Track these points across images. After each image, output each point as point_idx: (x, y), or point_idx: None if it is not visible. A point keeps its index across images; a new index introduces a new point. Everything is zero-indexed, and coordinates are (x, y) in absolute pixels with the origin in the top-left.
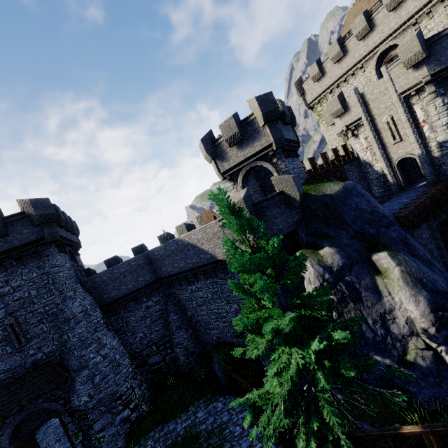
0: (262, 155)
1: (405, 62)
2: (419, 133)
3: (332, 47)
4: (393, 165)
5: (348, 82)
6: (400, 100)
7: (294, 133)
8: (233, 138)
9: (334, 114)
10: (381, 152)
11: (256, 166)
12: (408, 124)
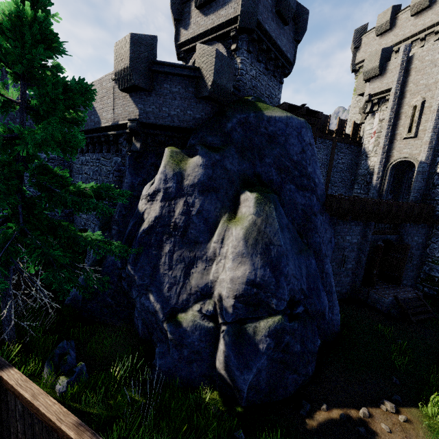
0: (222, 33)
1: None
2: None
3: None
4: (388, 165)
5: (411, 50)
6: None
7: (293, 49)
8: None
9: (366, 73)
10: (386, 142)
11: None
12: (435, 115)
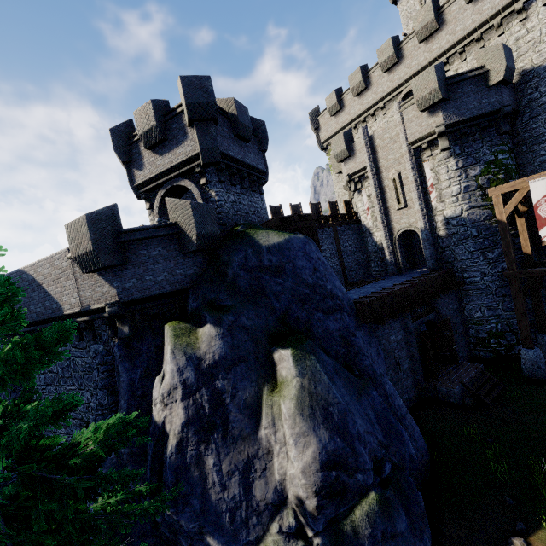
0: (186, 170)
1: (419, 101)
2: (426, 200)
3: (354, 74)
4: (394, 238)
5: (367, 124)
6: (409, 152)
7: (262, 159)
8: (149, 135)
9: (337, 156)
10: (383, 217)
11: (185, 187)
12: (414, 185)
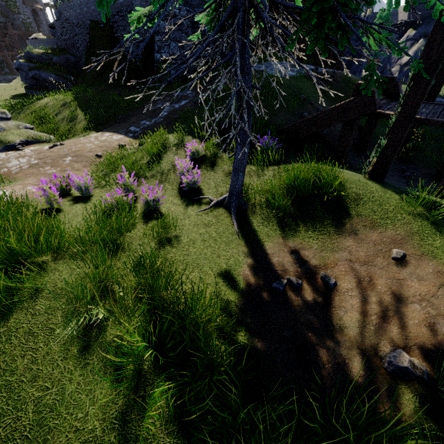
0: None
1: None
2: None
3: None
4: None
5: None
6: None
7: None
8: None
9: None
10: None
11: None
12: None
